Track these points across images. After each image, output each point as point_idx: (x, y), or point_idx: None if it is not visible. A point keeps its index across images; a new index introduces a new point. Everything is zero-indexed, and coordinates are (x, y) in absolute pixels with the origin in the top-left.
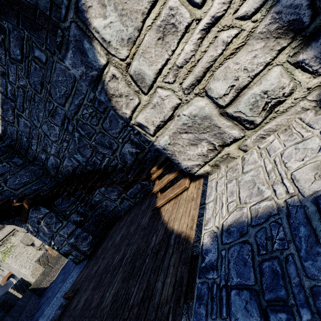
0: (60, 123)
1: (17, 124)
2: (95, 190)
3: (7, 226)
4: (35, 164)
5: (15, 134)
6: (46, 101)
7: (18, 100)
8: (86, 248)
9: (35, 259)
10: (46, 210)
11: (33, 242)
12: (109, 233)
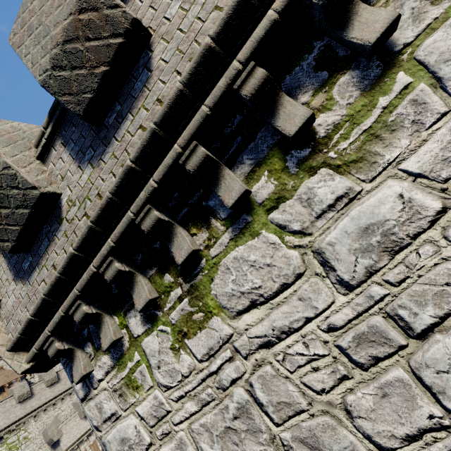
0: None
1: None
2: None
3: (34, 398)
4: None
5: None
6: None
7: None
8: None
9: None
10: None
11: (60, 438)
12: None
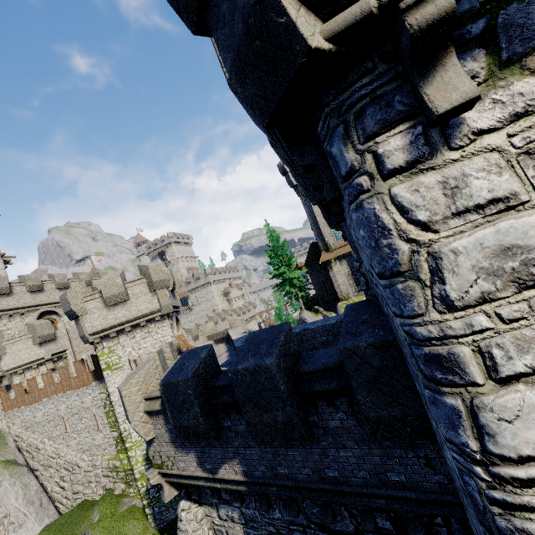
0: None
1: None
2: None
3: None
4: None
5: None
6: None
7: None
8: None
9: None
10: None
11: (2, 356)
12: None
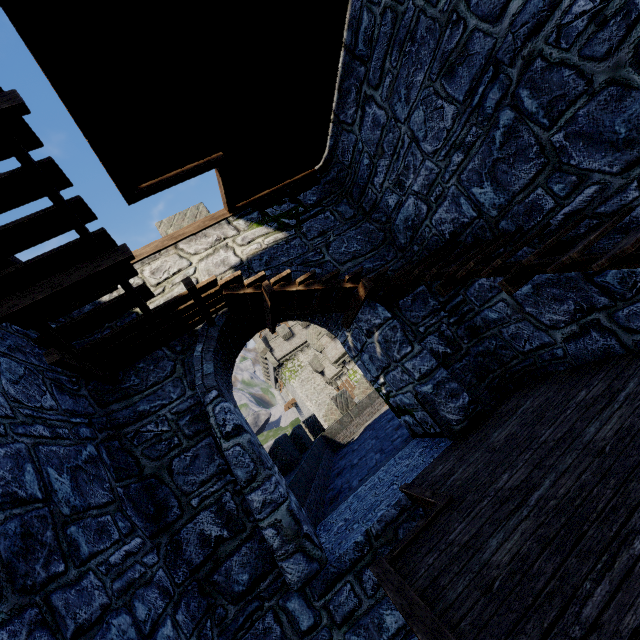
0: (465, 91)
1: (359, 125)
2: (498, 290)
3: (296, 337)
4: (373, 219)
5: (349, 153)
6: (445, 25)
7: (375, 54)
8: (454, 416)
9: (323, 394)
10: (386, 313)
11: (323, 370)
12: (516, 405)
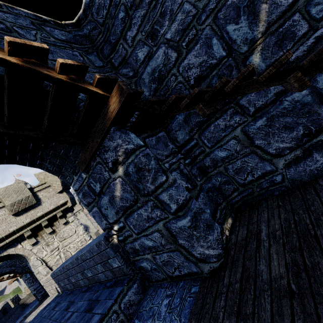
0: None
1: None
2: None
3: None
4: None
5: None
6: None
7: None
8: (39, 297)
9: None
10: (29, 276)
11: None
12: None
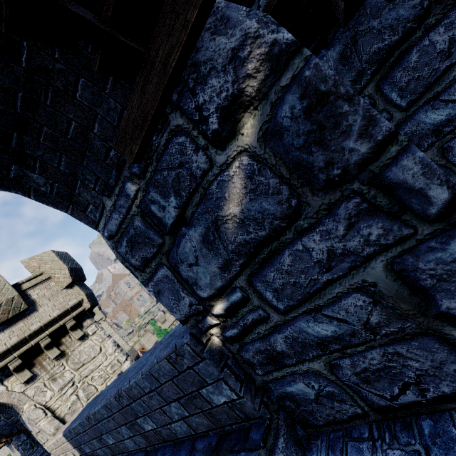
0: None
1: None
2: None
3: None
4: None
5: None
6: None
7: None
8: None
9: None
10: (25, 438)
11: None
12: None
